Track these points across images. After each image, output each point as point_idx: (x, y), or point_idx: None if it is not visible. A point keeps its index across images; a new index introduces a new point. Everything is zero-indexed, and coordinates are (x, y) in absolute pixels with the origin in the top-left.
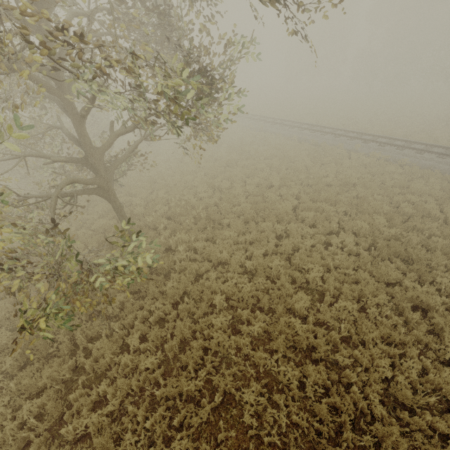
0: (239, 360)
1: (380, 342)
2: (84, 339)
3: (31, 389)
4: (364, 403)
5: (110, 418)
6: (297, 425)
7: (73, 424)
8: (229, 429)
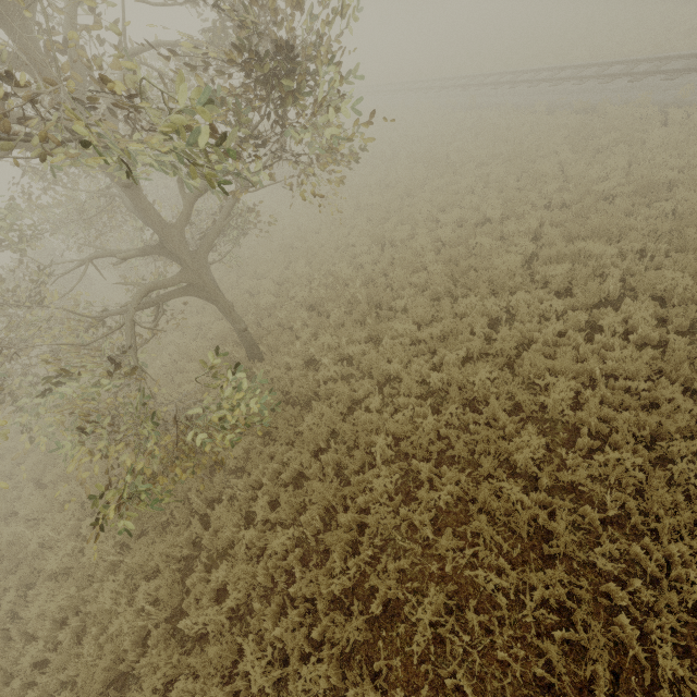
0: (413, 546)
1: (694, 530)
2: (202, 503)
3: (148, 566)
4: (640, 650)
5: (236, 613)
6: (507, 664)
7: (192, 618)
8: (394, 654)
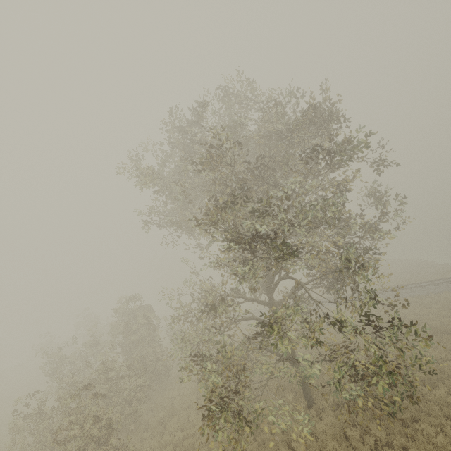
0: None
1: None
2: None
3: None
4: None
5: None
6: None
7: None
8: None
